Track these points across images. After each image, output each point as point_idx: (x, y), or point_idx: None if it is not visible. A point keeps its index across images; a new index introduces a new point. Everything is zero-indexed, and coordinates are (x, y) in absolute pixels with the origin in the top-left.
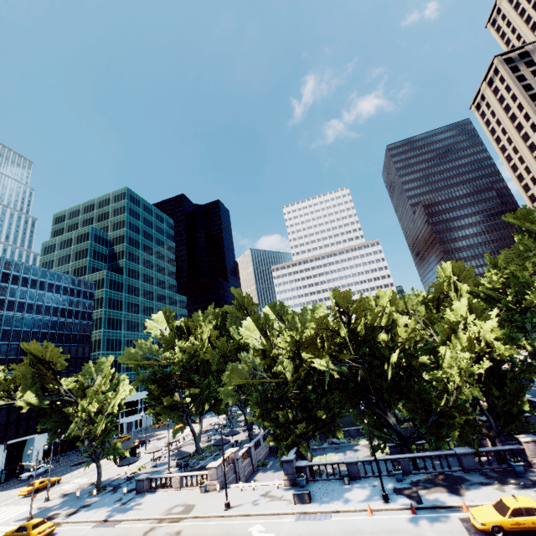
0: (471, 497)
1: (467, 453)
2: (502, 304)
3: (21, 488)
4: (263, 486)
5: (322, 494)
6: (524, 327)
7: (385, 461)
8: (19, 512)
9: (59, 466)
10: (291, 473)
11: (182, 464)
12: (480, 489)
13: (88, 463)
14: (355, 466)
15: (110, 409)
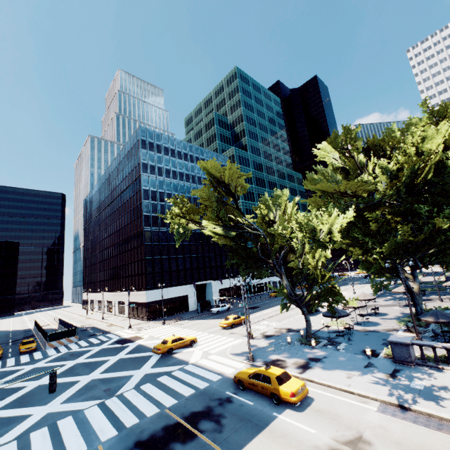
0: None
1: None
2: None
3: (216, 320)
4: None
5: None
6: None
7: None
8: (229, 344)
9: (236, 308)
10: None
11: (419, 329)
12: None
13: (284, 307)
14: None
15: (324, 238)
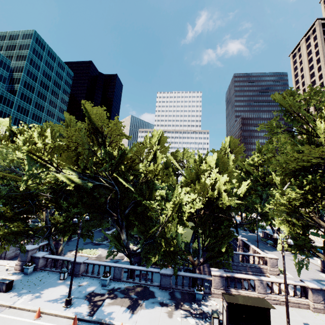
0: (138, 318)
1: (167, 274)
2: (254, 177)
3: None
4: (0, 265)
5: (29, 285)
6: (262, 195)
7: (105, 267)
8: None
9: None
10: (24, 261)
11: None
12: (154, 310)
13: None
14: (78, 265)
15: None
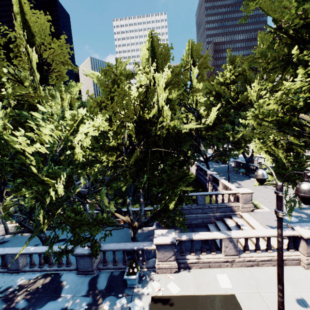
0: None
1: (85, 254)
2: (224, 98)
3: None
4: None
5: None
6: (234, 121)
7: None
8: None
9: None
10: None
11: None
12: None
13: None
14: None
15: None
